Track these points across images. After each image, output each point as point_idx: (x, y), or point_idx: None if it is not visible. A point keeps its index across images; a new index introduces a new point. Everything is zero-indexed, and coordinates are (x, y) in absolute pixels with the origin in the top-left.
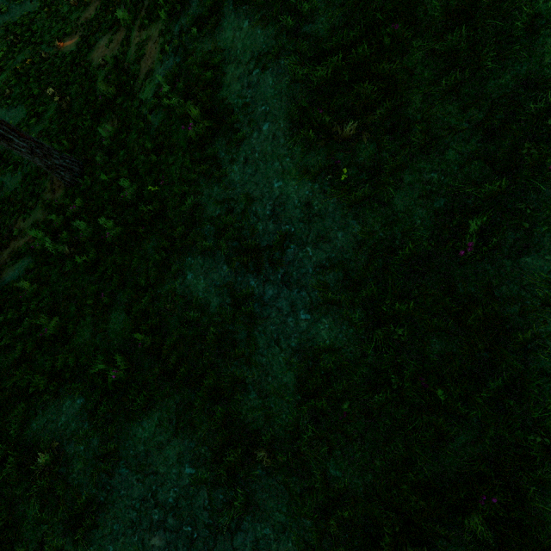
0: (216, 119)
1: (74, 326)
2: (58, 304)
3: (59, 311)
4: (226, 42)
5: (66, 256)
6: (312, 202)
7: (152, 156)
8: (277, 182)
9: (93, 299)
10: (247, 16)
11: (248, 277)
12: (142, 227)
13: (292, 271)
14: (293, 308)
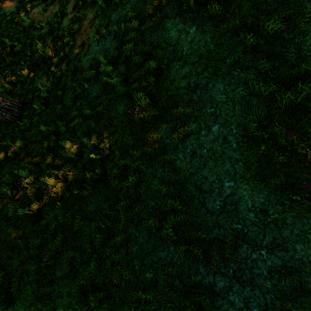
0: (160, 107)
1: (18, 284)
2: (0, 251)
3: (2, 260)
4: (170, 41)
5: (8, 197)
6: (268, 210)
7: (92, 123)
8: (228, 181)
9: (36, 253)
10: (194, 23)
11: (197, 264)
12: (85, 191)
13: (244, 269)
14: (246, 304)
